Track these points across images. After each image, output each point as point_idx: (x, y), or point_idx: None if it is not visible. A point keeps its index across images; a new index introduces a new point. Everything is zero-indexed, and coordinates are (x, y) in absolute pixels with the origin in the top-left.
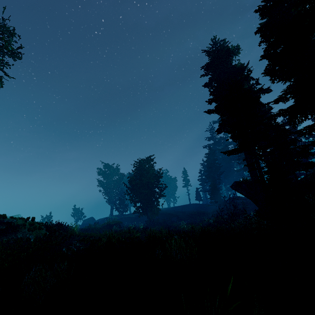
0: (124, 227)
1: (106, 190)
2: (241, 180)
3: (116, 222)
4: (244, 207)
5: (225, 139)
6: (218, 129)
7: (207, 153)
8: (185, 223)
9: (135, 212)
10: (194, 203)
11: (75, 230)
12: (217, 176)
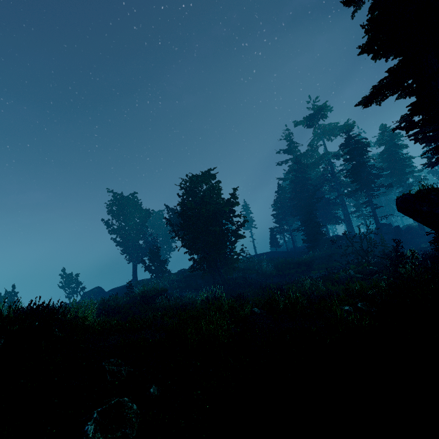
0: (175, 298)
1: (122, 239)
2: (416, 192)
3: (158, 290)
4: (384, 246)
5: (315, 150)
6: (370, 95)
7: (296, 169)
8: (309, 280)
9: (194, 270)
10: (269, 251)
11: (87, 319)
12: (312, 206)
